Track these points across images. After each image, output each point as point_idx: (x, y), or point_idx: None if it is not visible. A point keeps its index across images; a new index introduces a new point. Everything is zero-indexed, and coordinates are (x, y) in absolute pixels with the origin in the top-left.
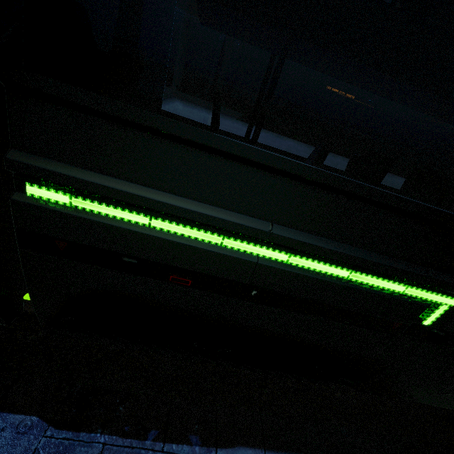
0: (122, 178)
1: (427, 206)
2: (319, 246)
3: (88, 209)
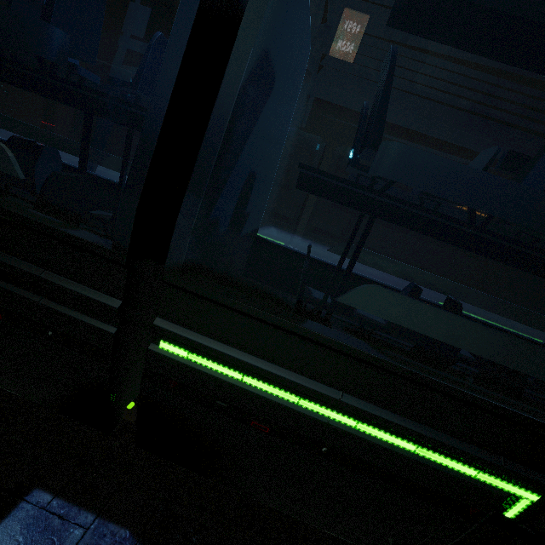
0: (227, 343)
1: (485, 400)
2: (384, 419)
3: (198, 362)
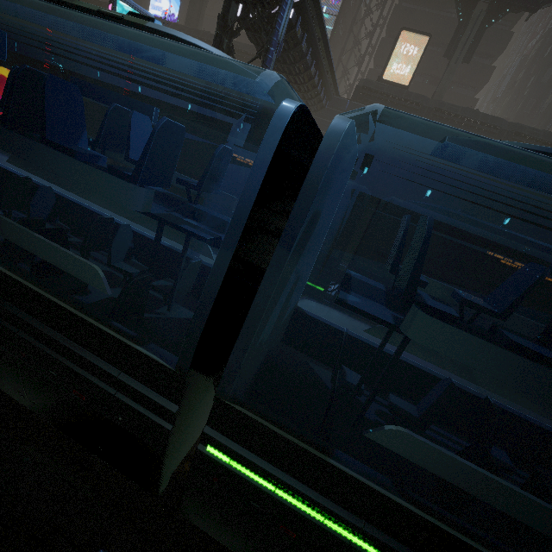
0: (263, 458)
1: None
2: None
3: (238, 468)
